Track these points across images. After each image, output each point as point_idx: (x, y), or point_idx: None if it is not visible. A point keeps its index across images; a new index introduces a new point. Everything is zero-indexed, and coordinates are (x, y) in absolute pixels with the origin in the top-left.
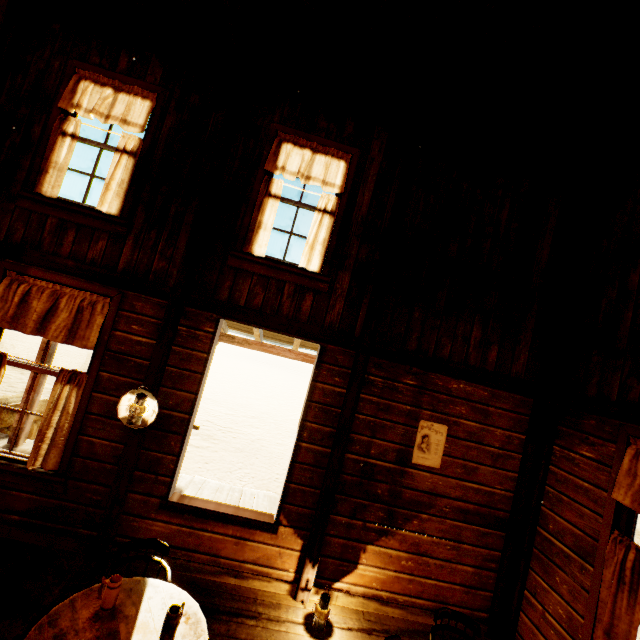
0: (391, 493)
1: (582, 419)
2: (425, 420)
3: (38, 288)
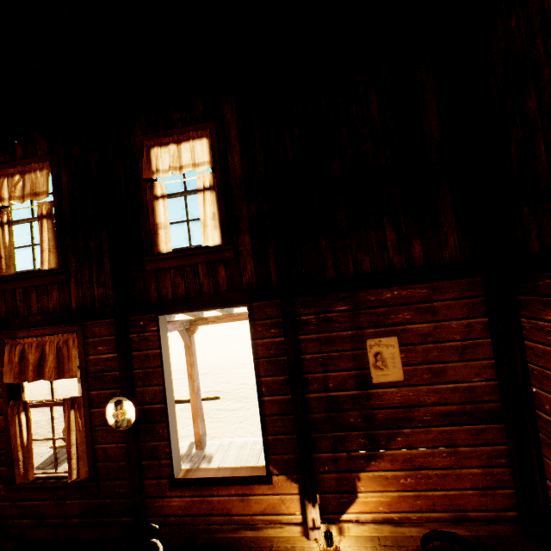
0: (364, 418)
1: (536, 281)
2: (371, 339)
3: (28, 345)
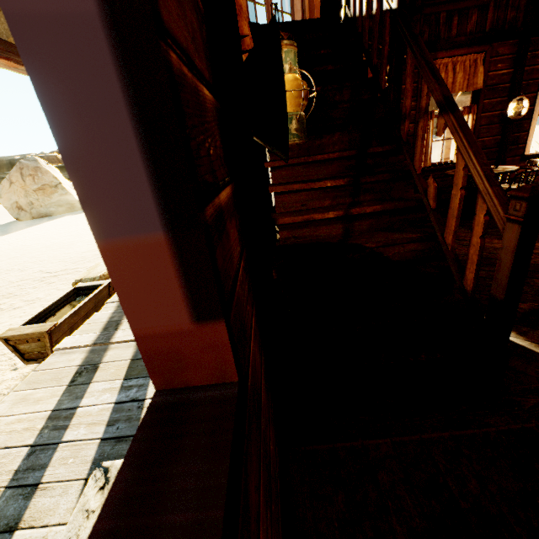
0: None
1: None
2: None
3: (443, 65)
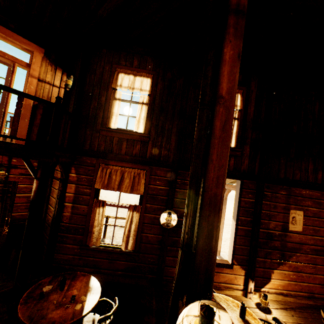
0: (281, 245)
1: None
2: (292, 210)
3: (114, 170)
